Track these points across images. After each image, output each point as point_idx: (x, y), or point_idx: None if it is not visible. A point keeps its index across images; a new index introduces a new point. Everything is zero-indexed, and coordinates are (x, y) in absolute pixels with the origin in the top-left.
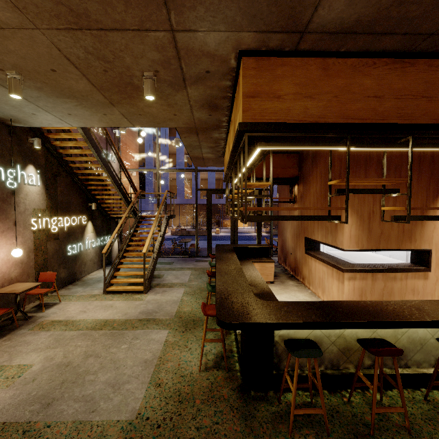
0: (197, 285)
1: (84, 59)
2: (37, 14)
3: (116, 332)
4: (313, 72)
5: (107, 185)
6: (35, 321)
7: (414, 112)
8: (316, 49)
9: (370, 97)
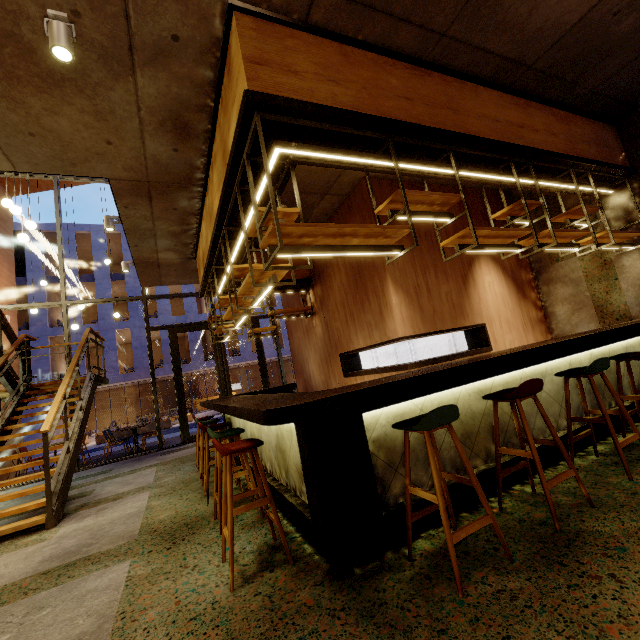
0: (176, 479)
1: None
2: None
3: None
4: (332, 55)
5: None
6: None
7: (446, 122)
8: (331, 28)
9: (400, 97)
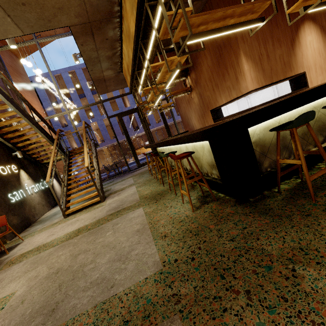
0: (144, 180)
1: None
2: None
3: (93, 230)
4: None
5: (24, 135)
6: (1, 263)
7: None
8: None
9: None
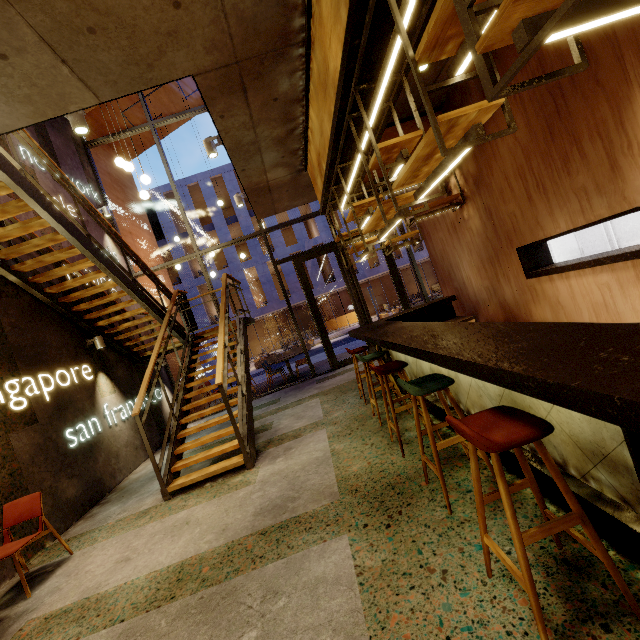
0: (347, 415)
1: None
2: None
3: (212, 593)
4: None
5: (115, 302)
6: (2, 635)
7: None
8: None
9: None
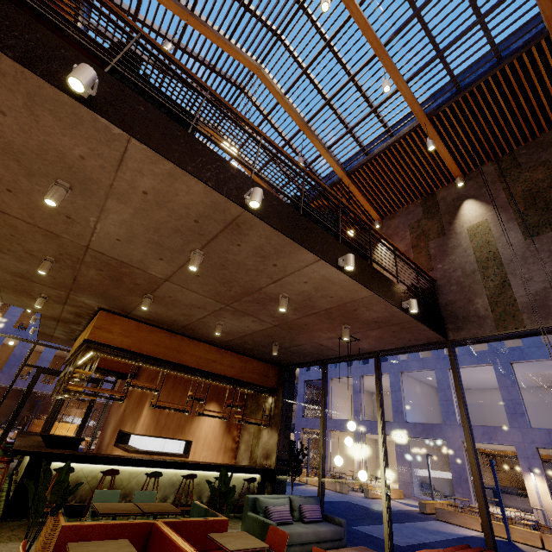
0: None
1: (8, 279)
2: (3, 269)
3: None
4: (132, 326)
5: None
6: None
7: (171, 356)
8: (136, 318)
9: (154, 344)
